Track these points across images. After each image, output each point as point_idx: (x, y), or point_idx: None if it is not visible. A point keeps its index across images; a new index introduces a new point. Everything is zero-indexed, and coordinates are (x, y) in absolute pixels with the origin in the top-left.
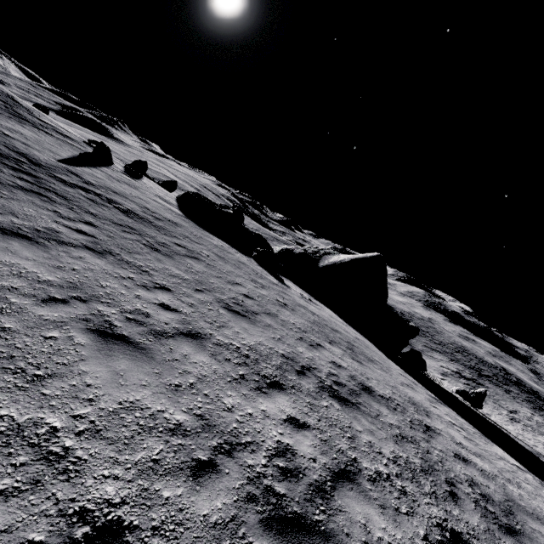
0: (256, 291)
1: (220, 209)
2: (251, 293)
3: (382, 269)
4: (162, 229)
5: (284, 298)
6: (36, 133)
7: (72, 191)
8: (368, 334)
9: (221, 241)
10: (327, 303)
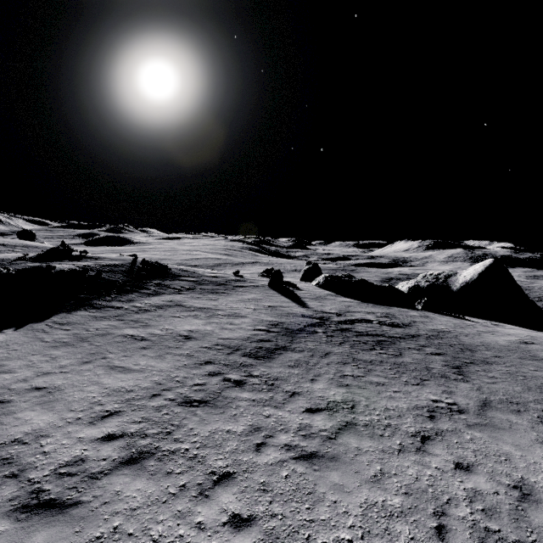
0: (505, 341)
1: (354, 280)
2: (511, 344)
3: (507, 271)
4: (407, 324)
5: (509, 335)
6: (251, 292)
7: (363, 327)
8: (541, 329)
9: (402, 309)
10: (488, 318)
